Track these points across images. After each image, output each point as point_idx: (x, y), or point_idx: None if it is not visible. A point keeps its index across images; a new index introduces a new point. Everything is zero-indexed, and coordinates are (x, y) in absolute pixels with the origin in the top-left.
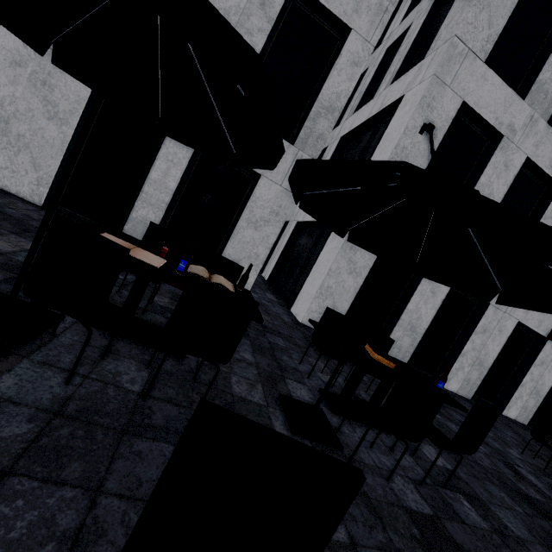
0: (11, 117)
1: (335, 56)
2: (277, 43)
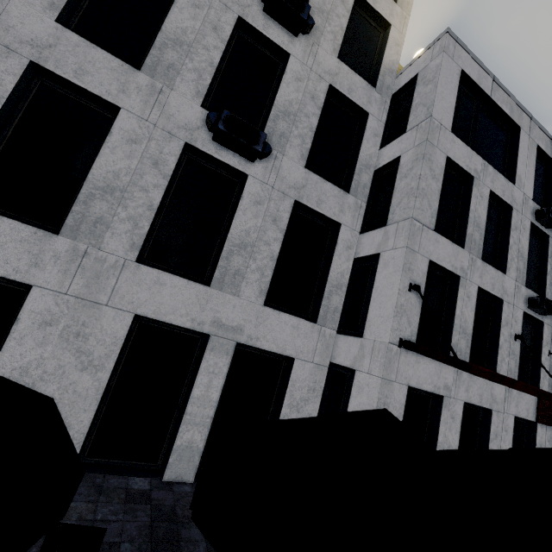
0: (37, 381)
1: (330, 241)
2: (285, 241)
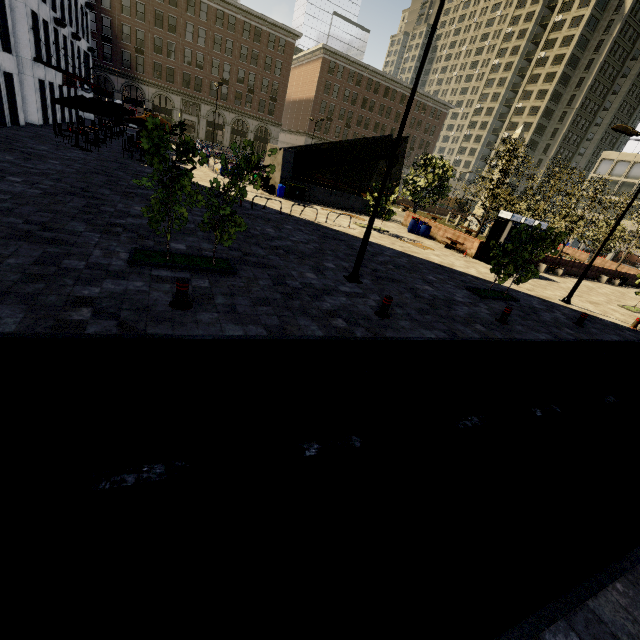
0: None
1: None
2: None
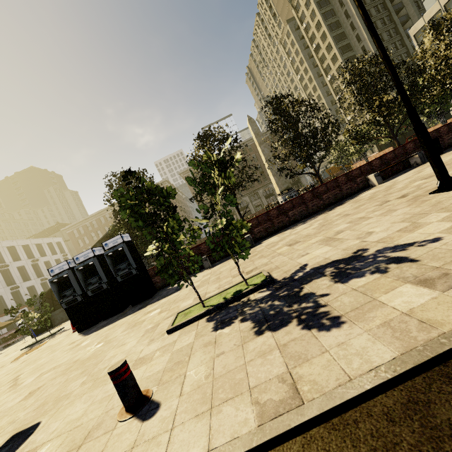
0: None
1: None
2: None
